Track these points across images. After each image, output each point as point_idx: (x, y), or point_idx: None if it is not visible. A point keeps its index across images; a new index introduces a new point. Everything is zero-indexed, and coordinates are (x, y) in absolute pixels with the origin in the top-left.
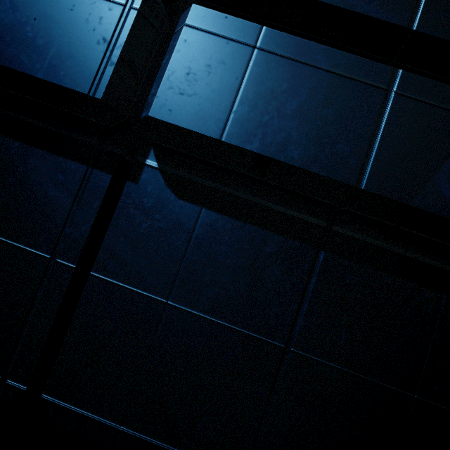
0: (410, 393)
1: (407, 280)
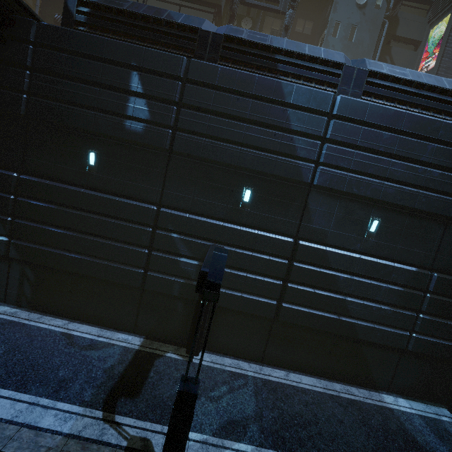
0: None
1: None
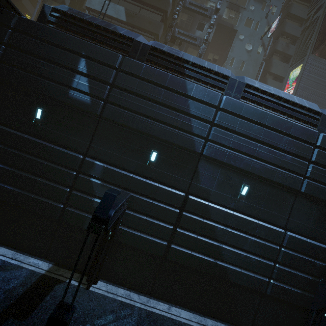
0: (325, 218)
1: (325, 207)
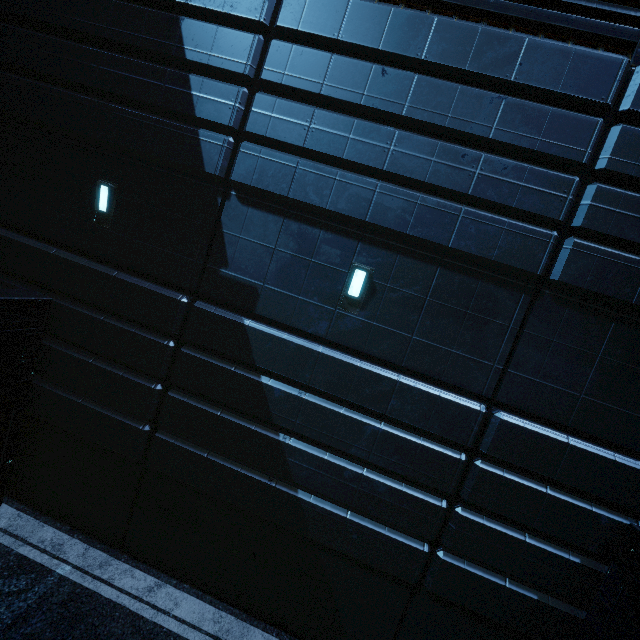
0: None
1: None
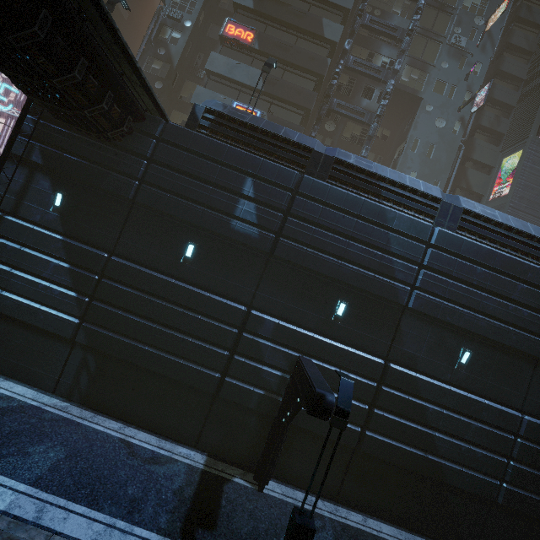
0: None
1: None
